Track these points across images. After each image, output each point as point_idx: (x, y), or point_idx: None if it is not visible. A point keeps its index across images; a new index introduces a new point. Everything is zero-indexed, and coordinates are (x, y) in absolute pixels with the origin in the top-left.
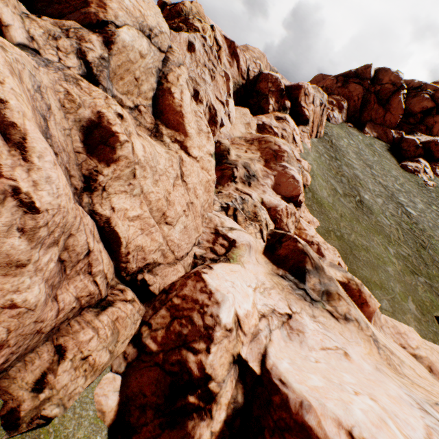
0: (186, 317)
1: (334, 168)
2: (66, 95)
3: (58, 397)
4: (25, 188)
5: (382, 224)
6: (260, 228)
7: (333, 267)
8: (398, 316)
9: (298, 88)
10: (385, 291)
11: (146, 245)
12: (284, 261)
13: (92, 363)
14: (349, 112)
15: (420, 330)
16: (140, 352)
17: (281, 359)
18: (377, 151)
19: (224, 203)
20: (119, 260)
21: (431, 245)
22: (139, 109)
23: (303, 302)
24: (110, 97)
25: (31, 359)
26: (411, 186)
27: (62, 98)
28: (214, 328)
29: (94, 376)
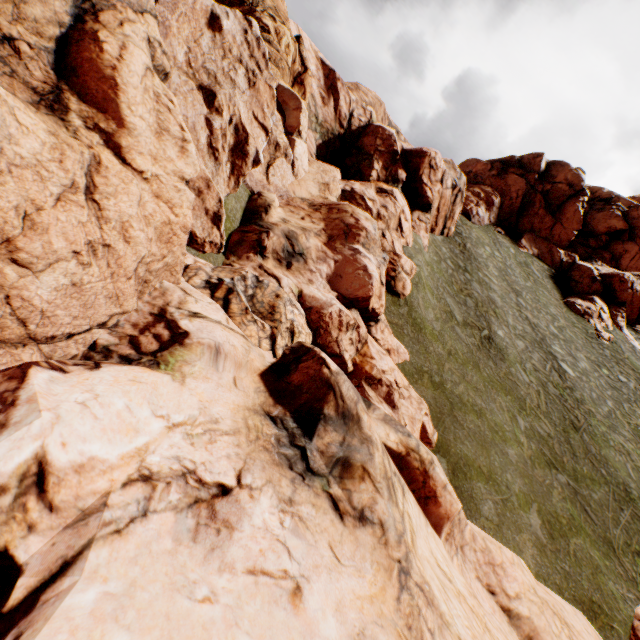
0: None
1: (458, 282)
2: None
3: None
4: None
5: (516, 379)
6: (272, 333)
7: (387, 423)
8: (506, 533)
9: (420, 154)
10: (495, 487)
11: None
12: (294, 395)
13: None
14: (502, 213)
15: (540, 564)
16: None
17: (98, 582)
18: (534, 274)
19: (217, 278)
20: None
21: (588, 427)
22: (16, 46)
23: (283, 470)
24: None
25: None
26: (575, 333)
27: None
28: None
29: None
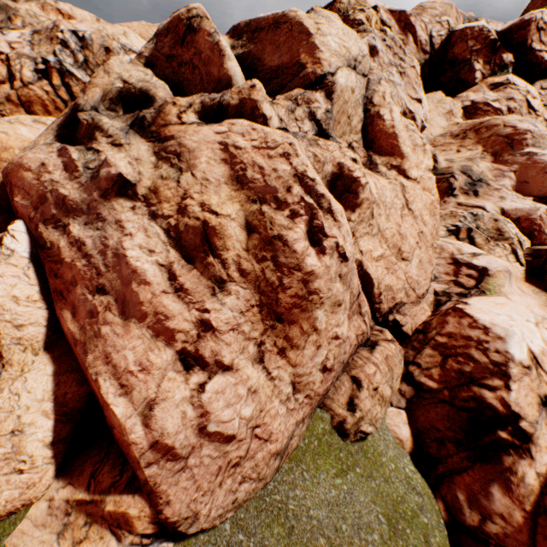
0: (461, 354)
1: None
2: (314, 157)
3: (368, 418)
4: (340, 242)
5: None
6: (511, 248)
7: None
8: None
9: (522, 26)
10: None
11: (393, 285)
12: None
13: (381, 395)
14: None
15: None
16: (416, 389)
17: None
18: None
19: (450, 225)
20: (372, 301)
21: None
22: (351, 146)
23: None
24: (341, 146)
25: (338, 385)
26: None
27: (312, 162)
28: (506, 365)
29: (385, 407)
